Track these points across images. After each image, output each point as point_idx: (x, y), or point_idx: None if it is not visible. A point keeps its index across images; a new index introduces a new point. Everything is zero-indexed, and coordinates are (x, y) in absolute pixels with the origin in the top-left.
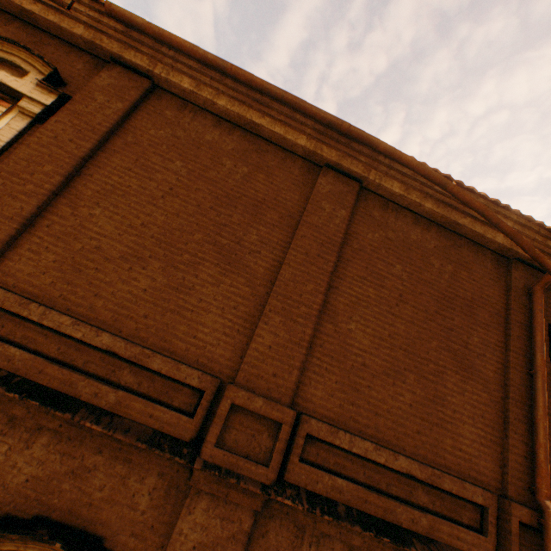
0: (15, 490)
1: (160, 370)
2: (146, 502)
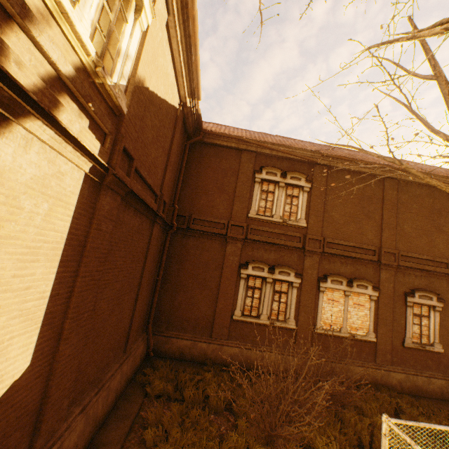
0: (348, 274)
1: (365, 248)
2: (371, 273)
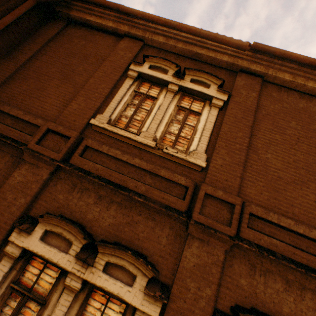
0: None
1: None
2: None
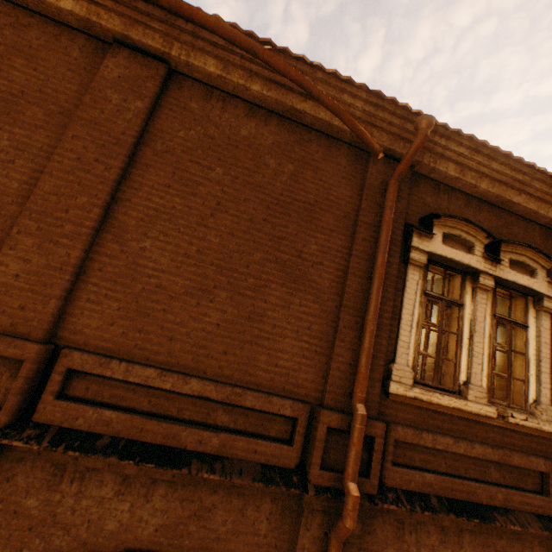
0: None
1: None
2: None
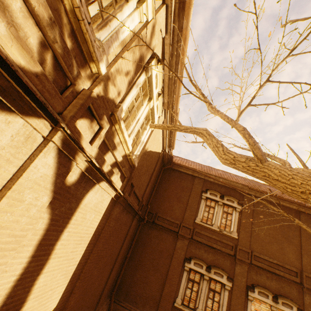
0: (273, 289)
1: (287, 267)
2: (295, 293)
